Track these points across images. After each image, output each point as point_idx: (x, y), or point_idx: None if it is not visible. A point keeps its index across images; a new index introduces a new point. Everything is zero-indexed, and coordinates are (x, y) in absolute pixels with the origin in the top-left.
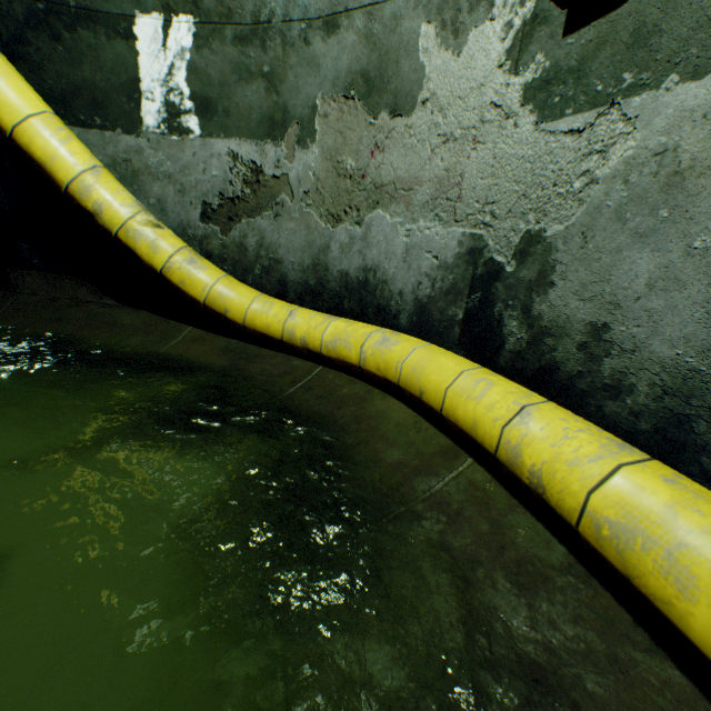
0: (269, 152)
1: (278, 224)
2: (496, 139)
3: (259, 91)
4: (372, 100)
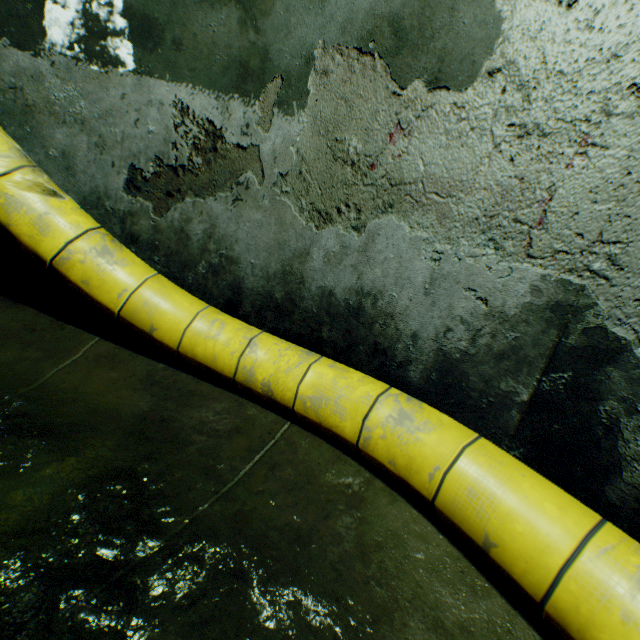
0: (235, 111)
1: (237, 211)
2: (635, 143)
3: (229, 22)
4: (402, 60)
